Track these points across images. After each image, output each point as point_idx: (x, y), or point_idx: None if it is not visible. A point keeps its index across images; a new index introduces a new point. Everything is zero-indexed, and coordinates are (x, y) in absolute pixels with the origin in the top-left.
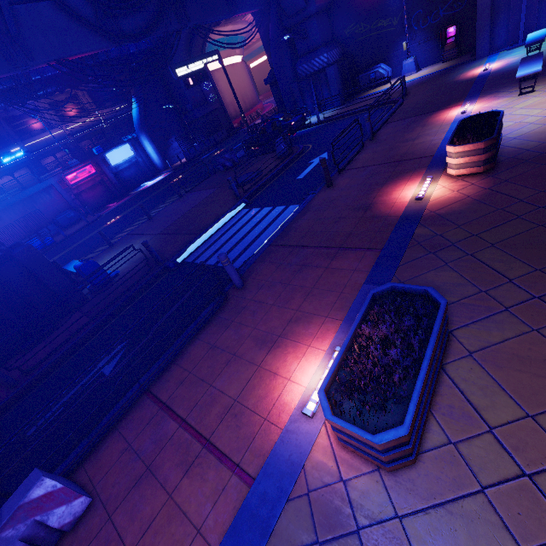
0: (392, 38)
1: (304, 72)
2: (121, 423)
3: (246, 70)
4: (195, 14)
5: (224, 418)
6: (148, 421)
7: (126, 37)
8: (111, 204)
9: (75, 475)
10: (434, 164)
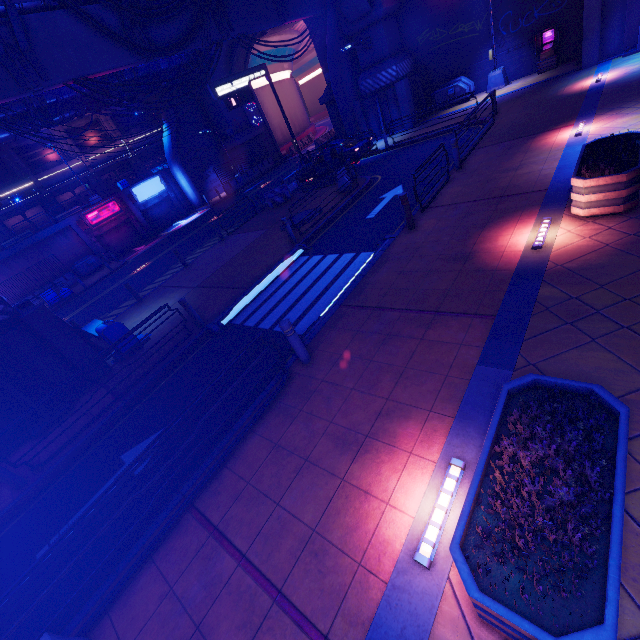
0: (474, 46)
1: (367, 89)
2: (159, 553)
3: (295, 87)
4: (239, 22)
5: (300, 557)
6: (195, 553)
7: (158, 51)
8: (138, 247)
9: (98, 629)
10: (550, 201)
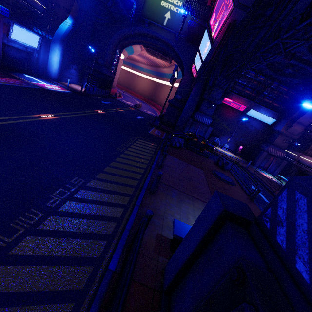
0: (224, 133)
1: (197, 118)
2: None
3: None
4: None
5: None
6: None
7: None
8: None
9: None
10: None
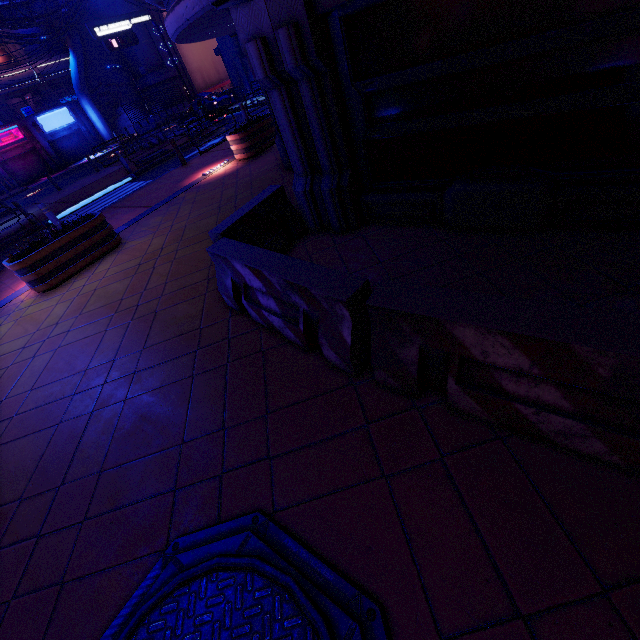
0: None
1: None
2: None
3: None
4: None
5: None
6: None
7: None
8: (44, 177)
9: None
10: None
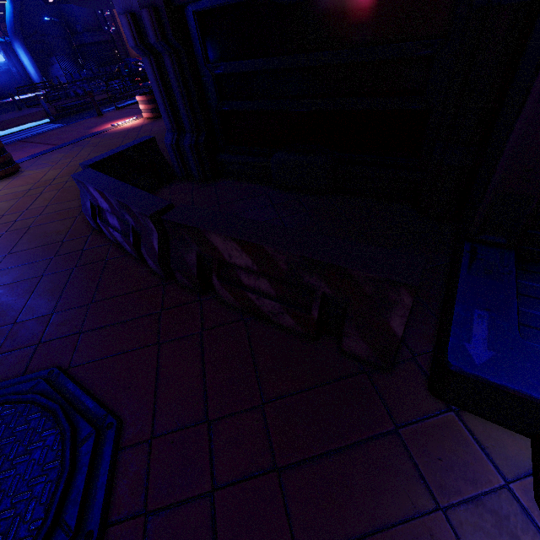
0: None
1: None
2: None
3: None
4: None
5: None
6: None
7: None
8: None
9: None
10: None
